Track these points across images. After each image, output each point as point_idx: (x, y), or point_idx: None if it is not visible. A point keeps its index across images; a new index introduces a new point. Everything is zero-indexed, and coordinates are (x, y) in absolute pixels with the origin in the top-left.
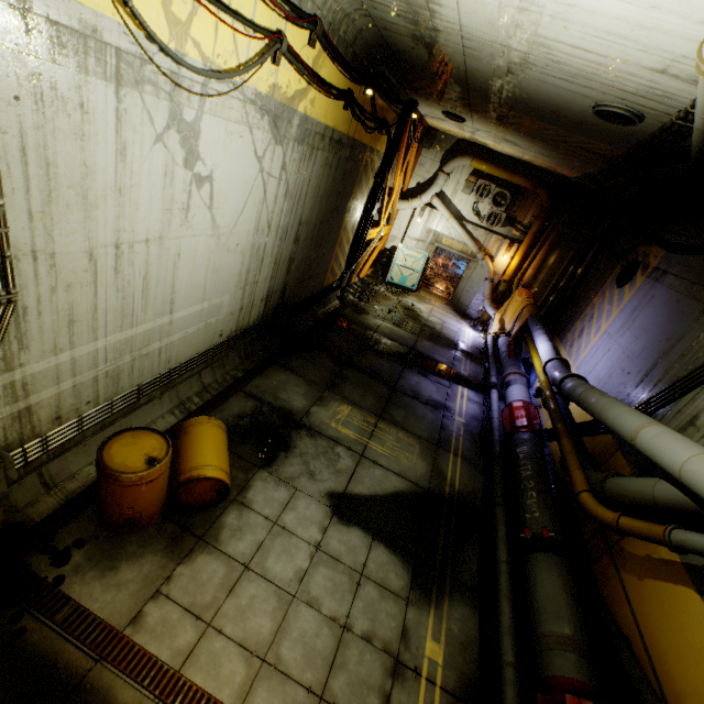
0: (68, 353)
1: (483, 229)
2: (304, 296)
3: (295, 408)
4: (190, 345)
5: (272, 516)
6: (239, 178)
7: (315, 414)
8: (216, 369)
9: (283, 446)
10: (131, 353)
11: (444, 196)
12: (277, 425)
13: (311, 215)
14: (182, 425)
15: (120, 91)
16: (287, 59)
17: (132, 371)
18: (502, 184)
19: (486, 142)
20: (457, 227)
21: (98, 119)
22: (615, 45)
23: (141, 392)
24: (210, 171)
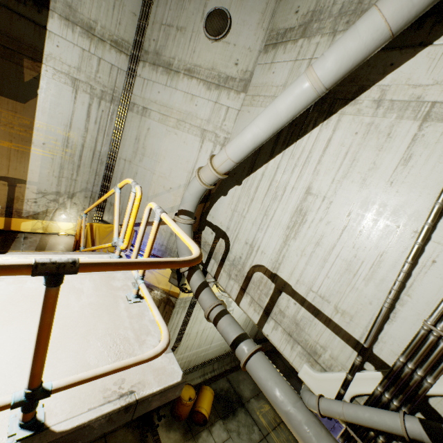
0: (183, 354)
1: None
2: None
3: (244, 395)
4: (213, 353)
5: (217, 442)
6: None
7: (251, 402)
8: (220, 362)
9: (232, 412)
10: (196, 355)
11: None
12: (234, 400)
13: None
14: (201, 386)
15: None
16: None
17: (194, 360)
18: None
19: None
20: None
21: None
22: None
23: (194, 367)
24: (233, 308)
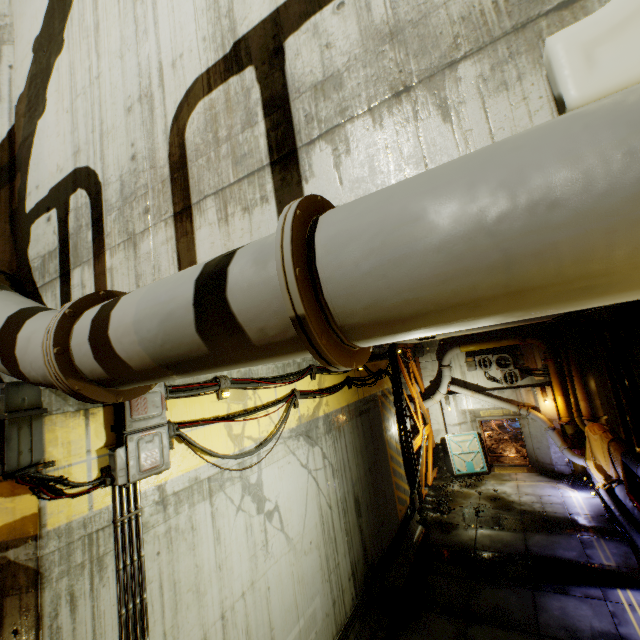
0: None
1: (507, 388)
2: (385, 544)
3: None
4: None
5: None
6: (296, 490)
7: None
8: None
9: None
10: None
11: (457, 380)
12: None
13: (359, 470)
14: None
15: (212, 499)
16: (302, 398)
17: None
18: (495, 350)
19: (461, 334)
20: (484, 398)
21: (202, 527)
22: None
23: None
24: (275, 501)
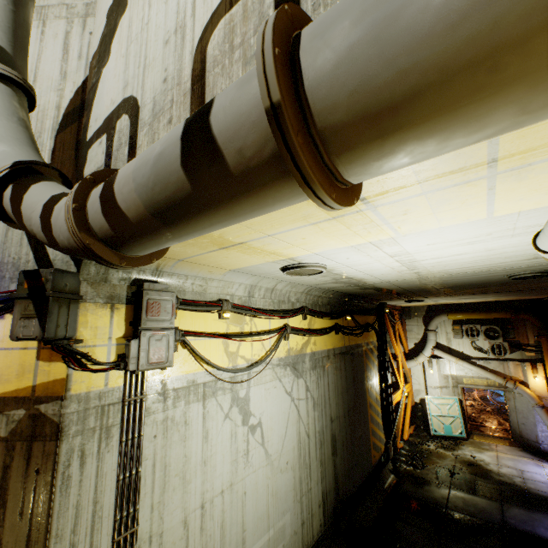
0: None
1: (494, 360)
2: (357, 483)
3: None
4: None
5: None
6: (278, 413)
7: None
8: None
9: None
10: None
11: (441, 345)
12: None
13: (338, 409)
14: None
15: (205, 402)
16: (292, 333)
17: None
18: (484, 321)
19: (449, 302)
20: (468, 366)
21: (193, 424)
22: (485, 261)
23: None
24: (259, 418)
